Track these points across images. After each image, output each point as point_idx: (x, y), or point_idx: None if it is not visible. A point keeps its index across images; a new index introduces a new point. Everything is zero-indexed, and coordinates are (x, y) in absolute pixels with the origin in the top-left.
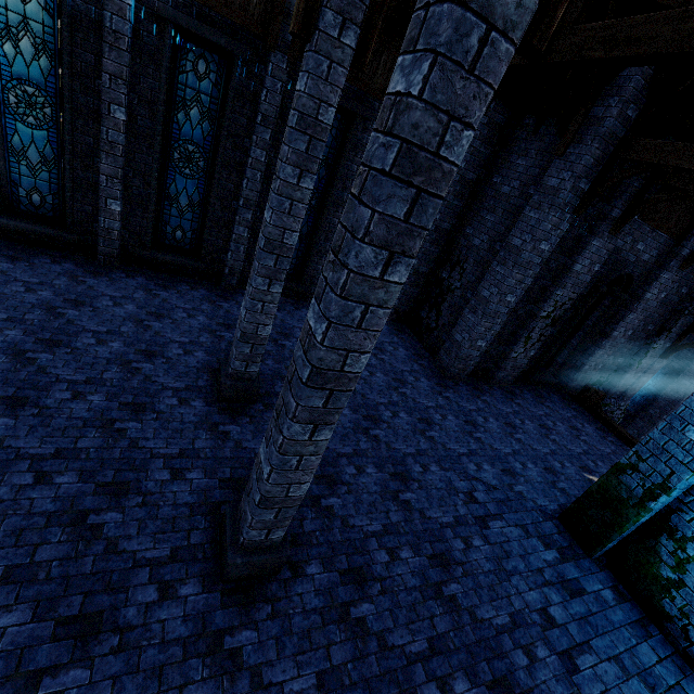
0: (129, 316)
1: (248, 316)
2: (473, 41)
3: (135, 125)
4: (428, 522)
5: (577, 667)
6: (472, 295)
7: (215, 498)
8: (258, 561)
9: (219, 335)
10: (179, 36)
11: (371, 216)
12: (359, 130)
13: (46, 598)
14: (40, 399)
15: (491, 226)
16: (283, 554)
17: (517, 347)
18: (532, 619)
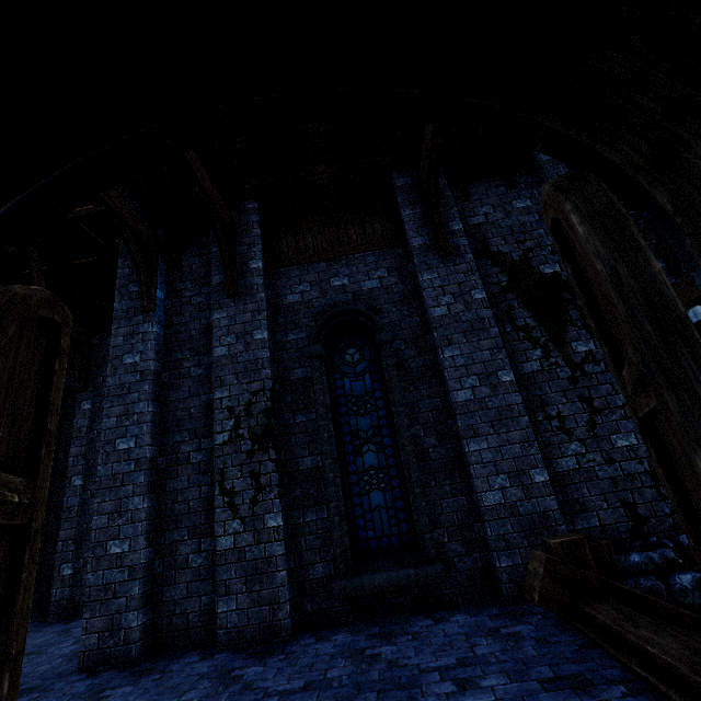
0: None
1: None
2: None
3: None
4: None
5: None
6: None
7: None
8: None
9: None
10: None
11: None
12: (69, 403)
13: None
14: None
15: None
16: None
17: (218, 522)
18: None
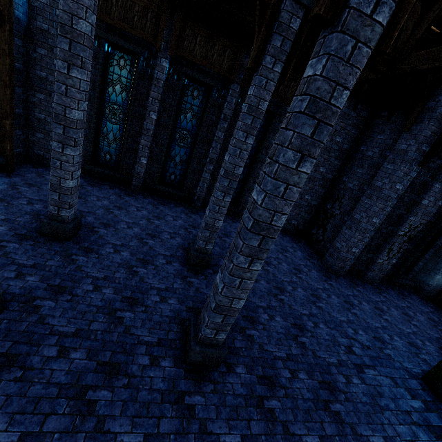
0: (144, 216)
1: (210, 214)
2: (348, 48)
3: (159, 121)
4: (318, 359)
5: None
6: (348, 218)
7: (183, 316)
8: (208, 352)
9: (189, 231)
10: (186, 80)
11: (292, 134)
12: (276, 122)
13: (93, 348)
14: (99, 250)
15: (360, 175)
16: (223, 351)
17: (382, 255)
18: None
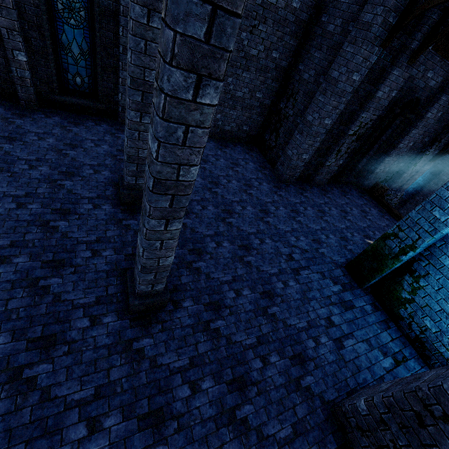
0: (51, 147)
1: (129, 142)
2: None
3: None
4: (262, 273)
5: (343, 346)
6: (300, 120)
7: (122, 266)
8: (149, 302)
9: (119, 159)
10: None
11: (174, 37)
12: None
13: (18, 328)
14: None
15: (318, 61)
16: (165, 297)
17: (331, 158)
18: (320, 323)
